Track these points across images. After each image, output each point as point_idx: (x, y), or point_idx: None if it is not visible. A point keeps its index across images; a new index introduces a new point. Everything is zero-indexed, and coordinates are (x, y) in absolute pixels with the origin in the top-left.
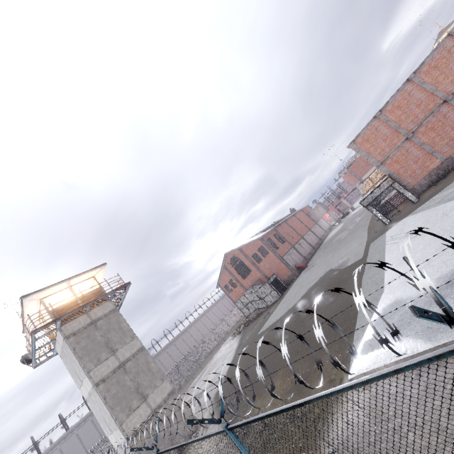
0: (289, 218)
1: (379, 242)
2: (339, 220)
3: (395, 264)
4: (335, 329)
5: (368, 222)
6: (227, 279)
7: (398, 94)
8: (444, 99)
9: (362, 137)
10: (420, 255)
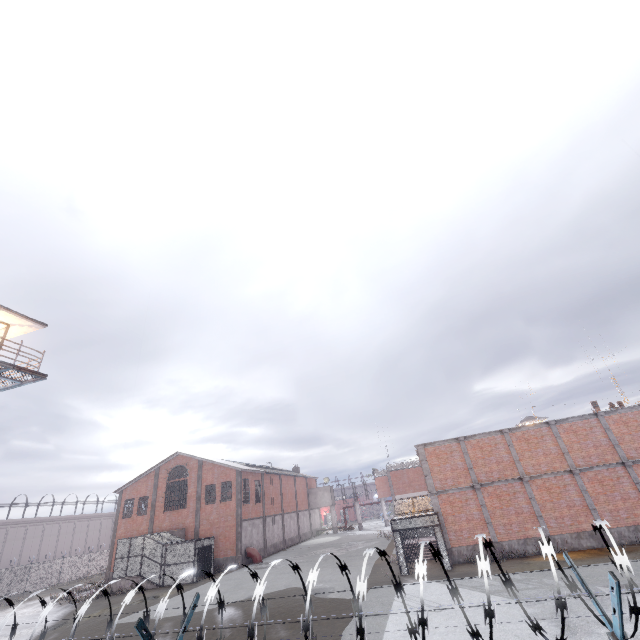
0: (287, 475)
1: (387, 591)
2: (336, 529)
3: (402, 634)
4: (453, 595)
5: (377, 556)
6: (142, 492)
7: (487, 436)
8: (521, 476)
9: (435, 448)
10: (439, 639)
